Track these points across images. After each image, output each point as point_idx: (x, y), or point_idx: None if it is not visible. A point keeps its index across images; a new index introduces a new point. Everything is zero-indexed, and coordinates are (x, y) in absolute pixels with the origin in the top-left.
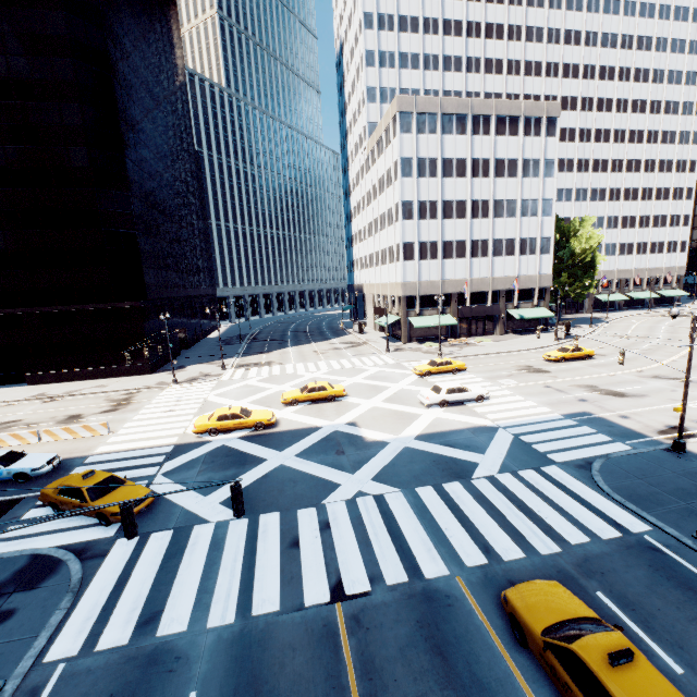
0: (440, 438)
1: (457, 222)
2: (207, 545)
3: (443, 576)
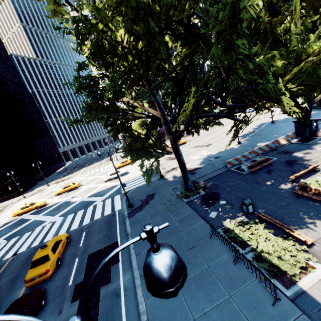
0: (96, 194)
1: None
2: None
3: (48, 240)
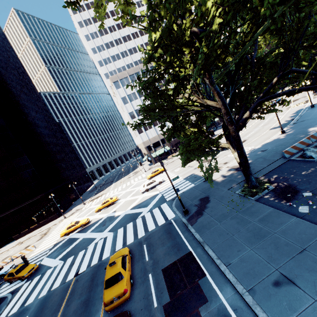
0: (138, 206)
1: None
2: (48, 275)
3: (107, 257)
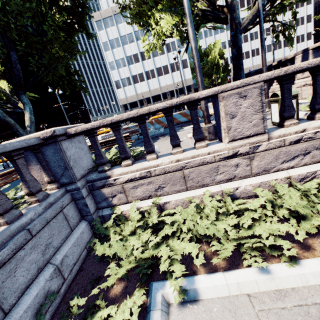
0: None
1: (136, 65)
2: None
3: None
